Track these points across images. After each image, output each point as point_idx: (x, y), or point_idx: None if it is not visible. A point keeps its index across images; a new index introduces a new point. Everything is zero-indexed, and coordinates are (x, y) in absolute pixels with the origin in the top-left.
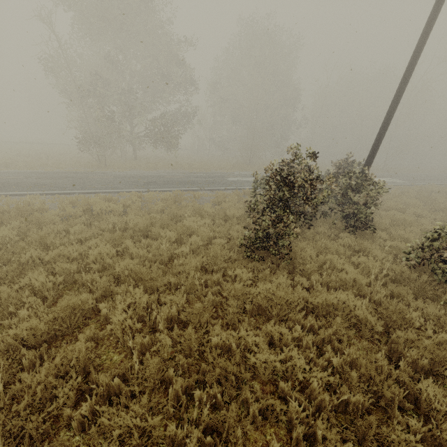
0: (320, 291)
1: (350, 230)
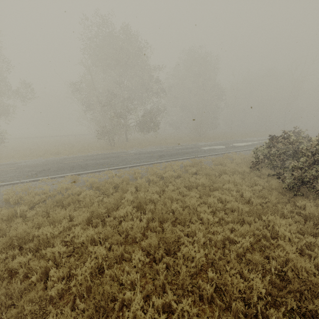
0: None
1: None
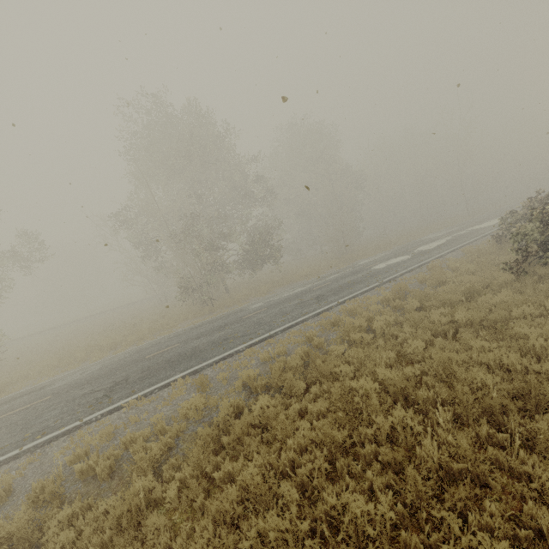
0: None
1: None
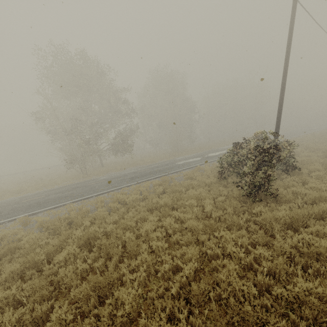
0: (306, 208)
1: (286, 173)
